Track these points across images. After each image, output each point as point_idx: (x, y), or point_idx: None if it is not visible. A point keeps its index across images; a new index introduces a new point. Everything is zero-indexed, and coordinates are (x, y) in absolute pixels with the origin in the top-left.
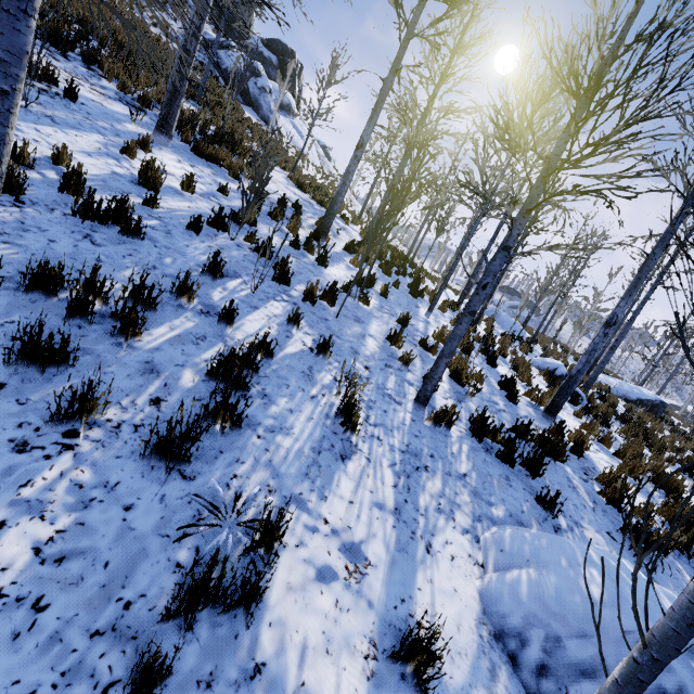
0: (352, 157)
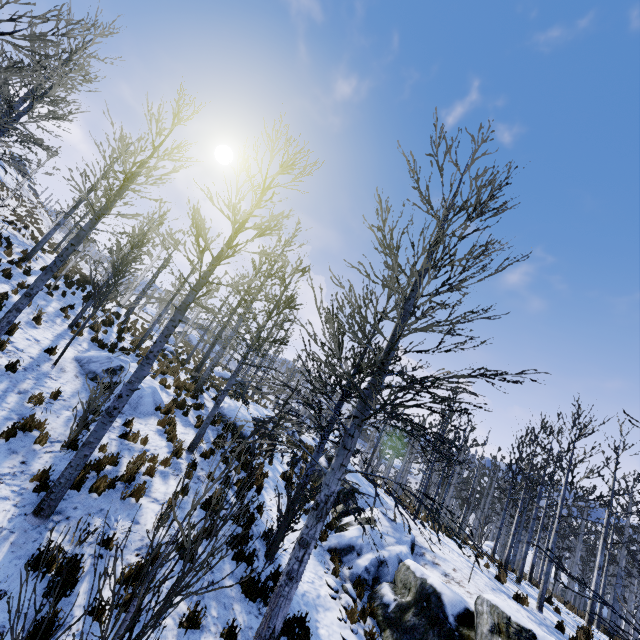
0: (54, 228)
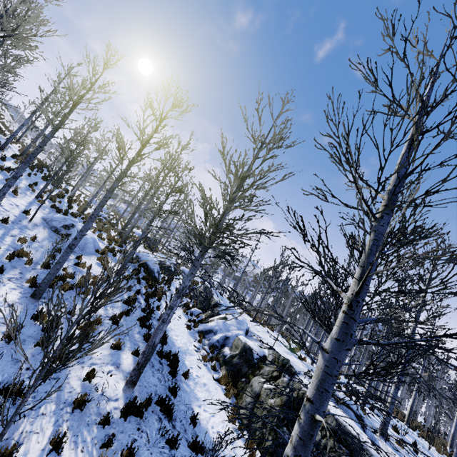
0: (19, 128)
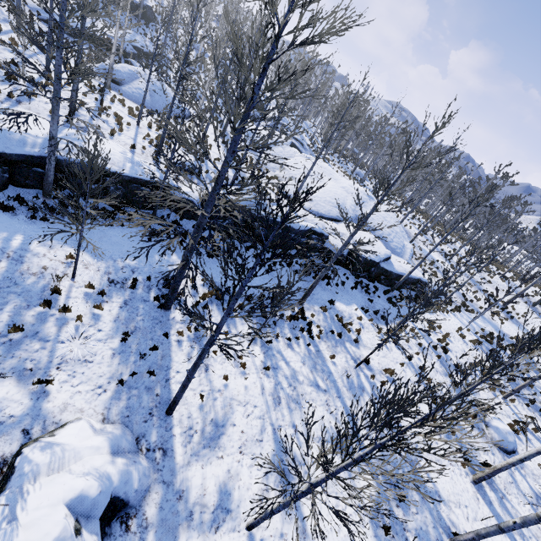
0: None
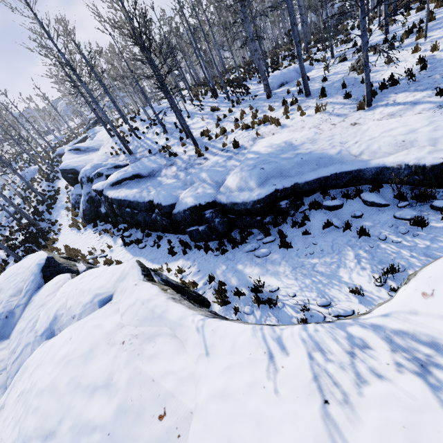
0: None
